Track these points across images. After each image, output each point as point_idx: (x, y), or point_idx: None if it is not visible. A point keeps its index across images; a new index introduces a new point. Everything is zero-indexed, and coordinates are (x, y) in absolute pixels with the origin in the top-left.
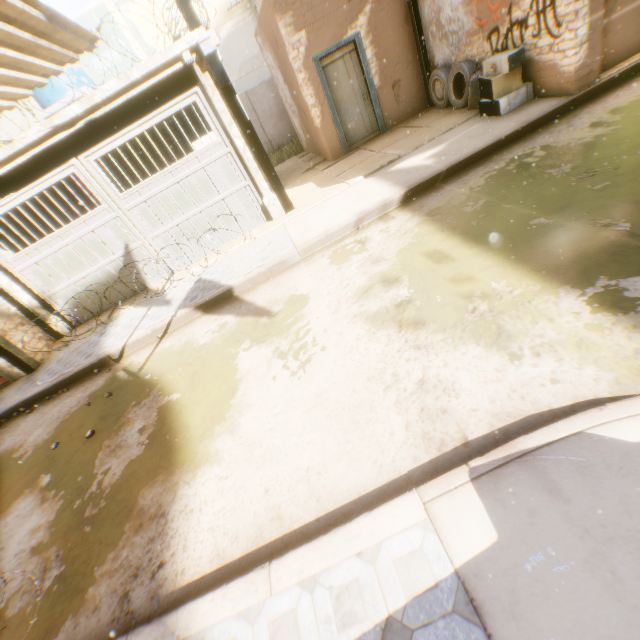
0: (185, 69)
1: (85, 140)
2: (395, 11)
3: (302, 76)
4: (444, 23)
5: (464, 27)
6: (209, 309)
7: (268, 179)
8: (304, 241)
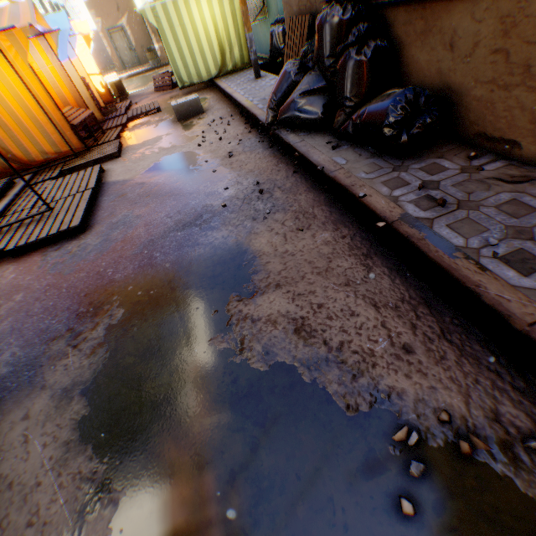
0: None
1: None
2: (138, 20)
3: (101, 35)
4: None
5: None
6: None
7: None
8: None
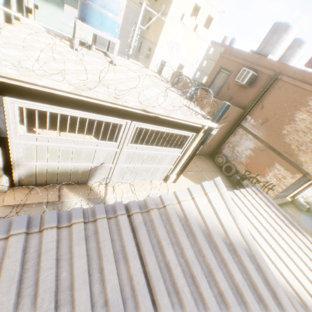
0: (200, 127)
1: (145, 119)
2: (226, 130)
3: None
4: (236, 149)
5: (241, 159)
6: None
7: (180, 171)
8: None
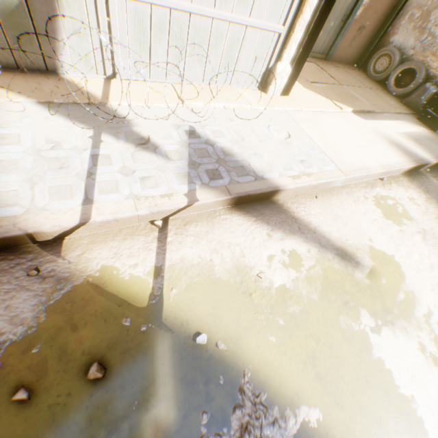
0: None
1: None
2: None
3: None
4: (432, 19)
5: None
6: (239, 204)
7: (303, 47)
8: (347, 167)
